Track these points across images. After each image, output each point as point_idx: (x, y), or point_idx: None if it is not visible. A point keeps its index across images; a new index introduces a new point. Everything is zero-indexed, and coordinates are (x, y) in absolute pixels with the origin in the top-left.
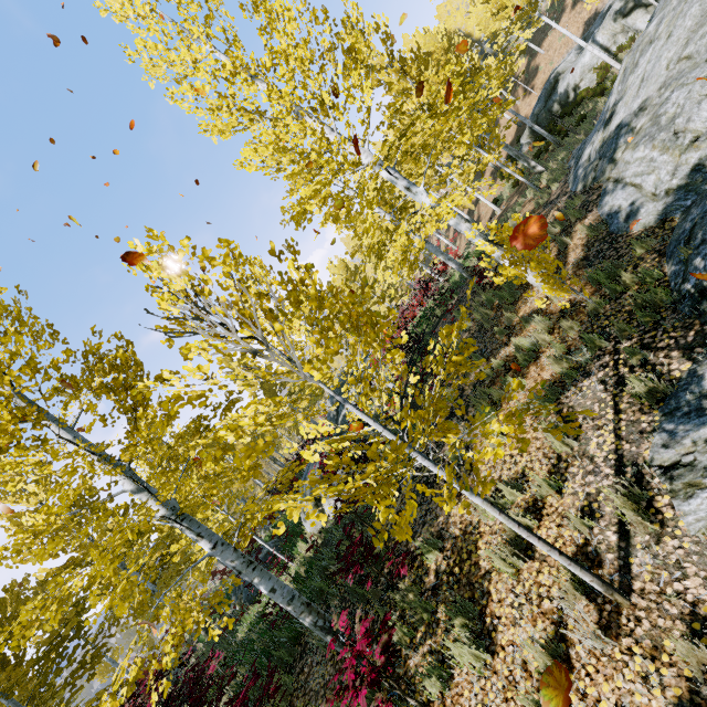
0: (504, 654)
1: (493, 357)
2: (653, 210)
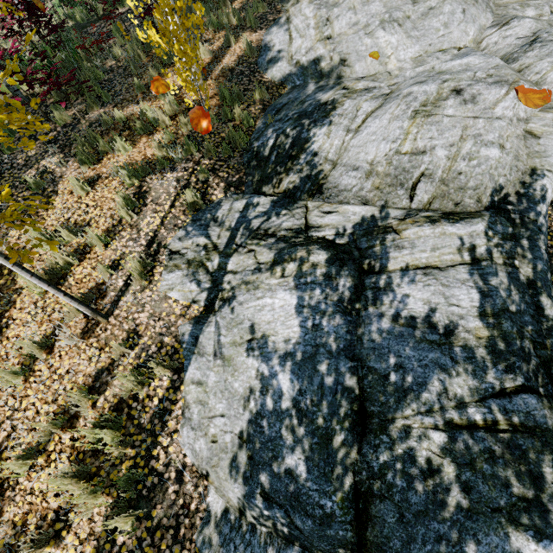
0: (7, 342)
1: (121, 107)
2: (284, 70)
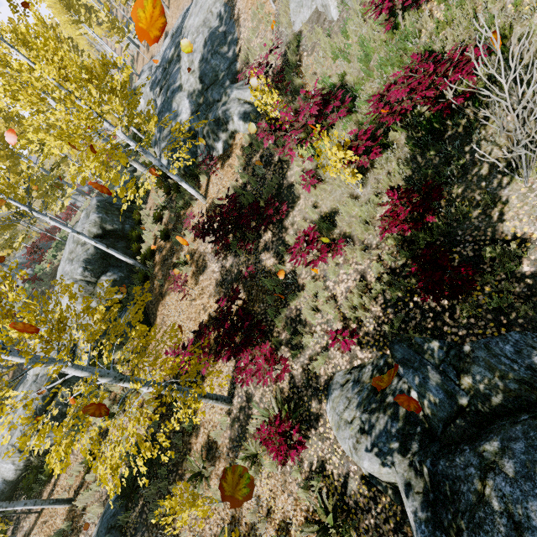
0: None
1: None
2: None
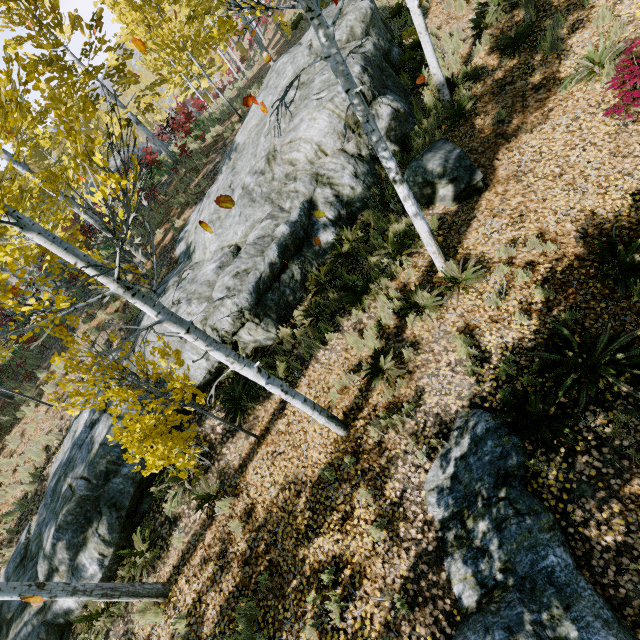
0: (37, 412)
1: None
2: (182, 248)
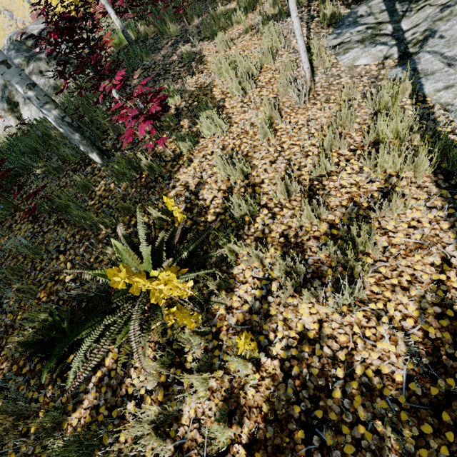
0: (237, 125)
1: (215, 11)
2: None
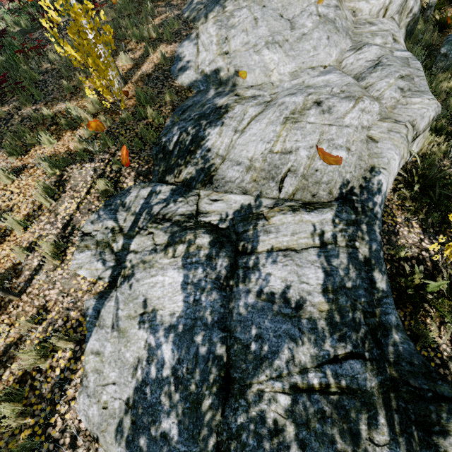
0: None
1: (51, 105)
2: (191, 77)
